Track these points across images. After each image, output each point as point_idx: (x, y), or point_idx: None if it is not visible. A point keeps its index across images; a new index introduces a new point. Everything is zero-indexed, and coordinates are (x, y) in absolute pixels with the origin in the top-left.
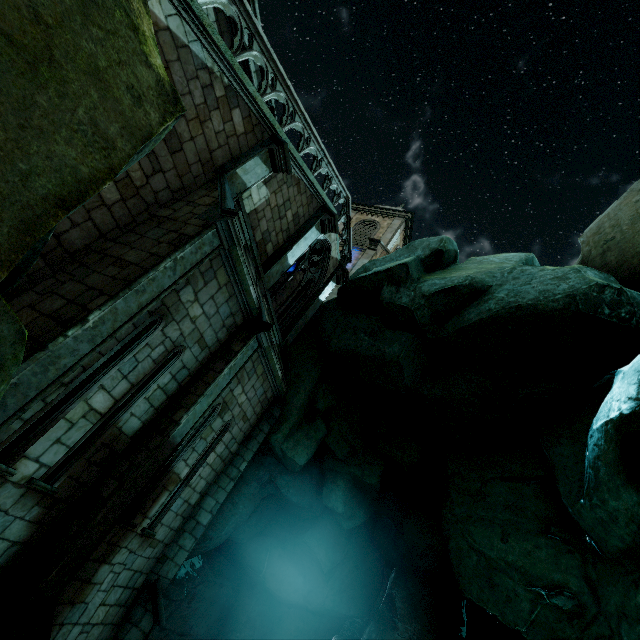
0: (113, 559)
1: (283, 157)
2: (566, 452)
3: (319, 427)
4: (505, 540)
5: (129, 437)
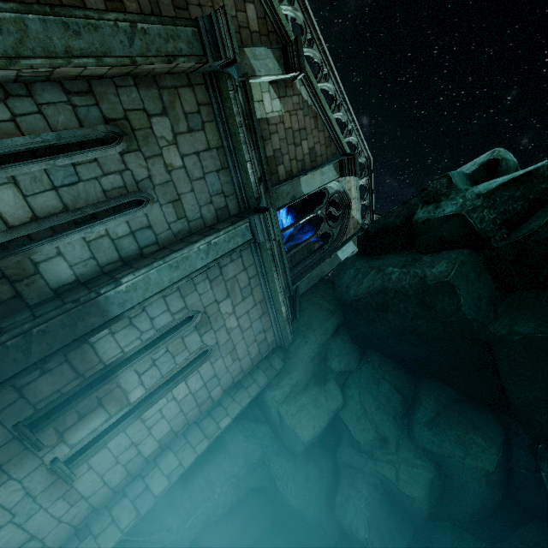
0: None
1: (296, 53)
2: None
3: (332, 393)
4: None
5: (50, 287)
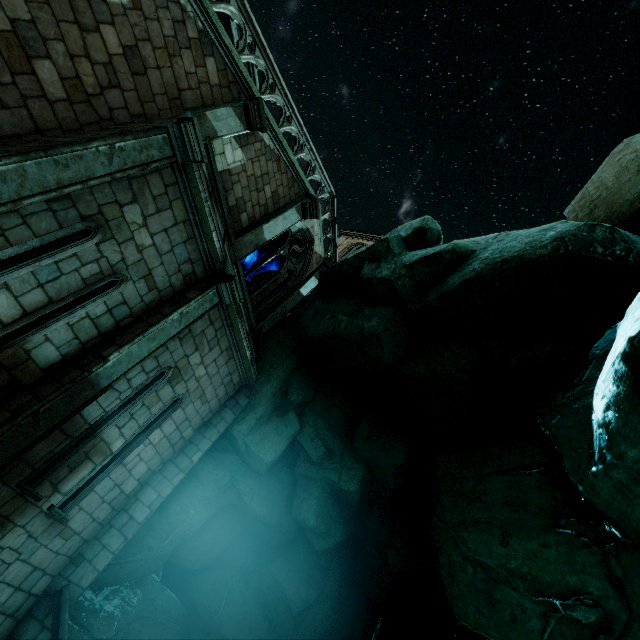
0: (2, 539)
1: (258, 113)
2: (570, 422)
3: (291, 422)
4: (505, 543)
5: (41, 369)
